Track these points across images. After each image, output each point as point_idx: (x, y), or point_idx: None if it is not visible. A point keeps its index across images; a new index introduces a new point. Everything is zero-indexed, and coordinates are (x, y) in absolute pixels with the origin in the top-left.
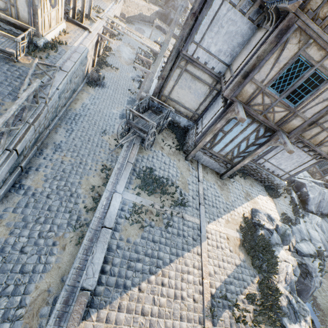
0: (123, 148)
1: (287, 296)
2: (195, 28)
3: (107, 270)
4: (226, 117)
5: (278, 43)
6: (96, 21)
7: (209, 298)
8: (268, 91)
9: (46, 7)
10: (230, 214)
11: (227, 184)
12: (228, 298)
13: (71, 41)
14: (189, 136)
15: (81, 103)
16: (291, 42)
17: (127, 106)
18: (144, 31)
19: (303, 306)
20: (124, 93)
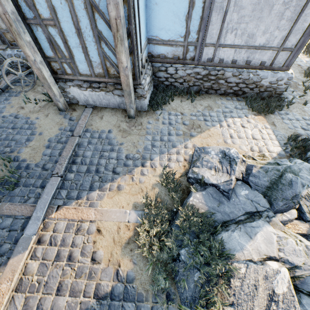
0: None
1: None
2: None
3: None
4: None
5: None
6: None
7: None
8: None
9: None
10: (128, 177)
11: (143, 123)
12: None
13: None
14: None
15: None
16: None
17: None
18: None
19: None
20: None
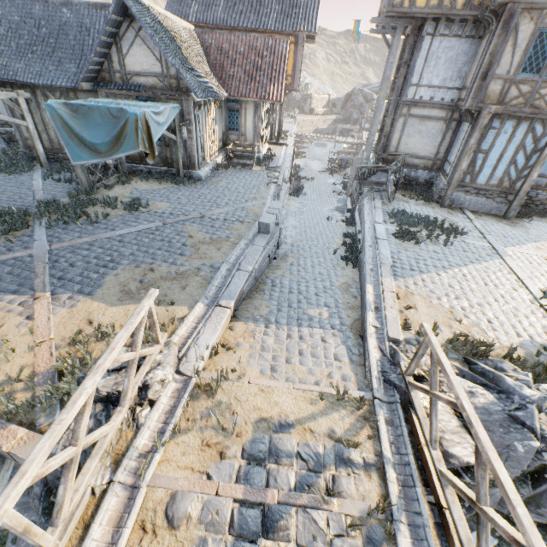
0: (365, 202)
1: None
2: (409, 73)
3: (397, 262)
4: (479, 127)
5: (507, 32)
6: (287, 138)
7: (538, 290)
8: (521, 79)
9: (262, 129)
10: (539, 244)
11: (519, 223)
12: None
13: (277, 154)
14: (437, 184)
15: (294, 206)
16: (523, 24)
17: (358, 165)
18: (325, 143)
19: None
20: (329, 195)
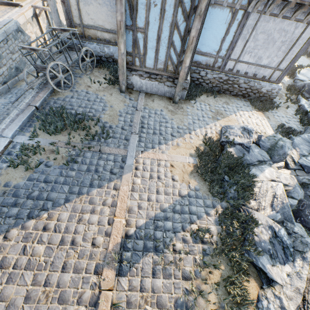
0: (30, 95)
1: (271, 227)
2: None
3: None
4: None
5: None
6: None
7: (120, 239)
8: None
9: None
10: (182, 139)
11: (184, 108)
12: (156, 238)
13: None
14: None
15: (29, 80)
16: None
17: (19, 45)
18: None
19: (302, 238)
20: None
